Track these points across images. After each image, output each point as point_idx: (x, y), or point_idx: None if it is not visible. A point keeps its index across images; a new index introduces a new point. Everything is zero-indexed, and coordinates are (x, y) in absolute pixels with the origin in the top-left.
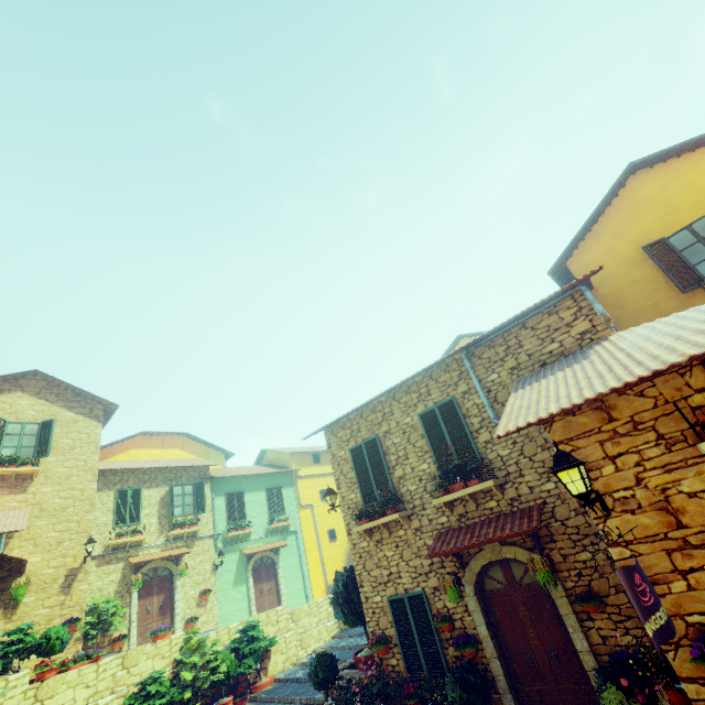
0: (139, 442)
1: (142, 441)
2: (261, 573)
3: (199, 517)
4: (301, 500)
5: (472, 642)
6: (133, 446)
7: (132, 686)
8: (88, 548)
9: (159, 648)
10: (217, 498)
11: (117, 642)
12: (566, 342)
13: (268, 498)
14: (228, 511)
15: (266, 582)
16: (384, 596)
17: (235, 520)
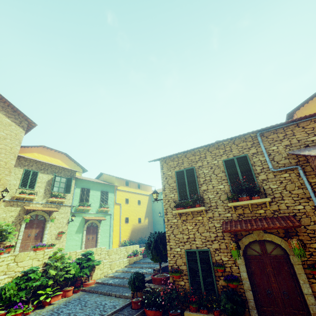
0: (40, 150)
1: (42, 150)
2: (90, 230)
3: (66, 195)
4: (116, 200)
5: (237, 280)
6: (36, 151)
7: (18, 273)
8: (3, 193)
9: (37, 255)
10: (76, 188)
11: (8, 248)
12: None
13: (101, 195)
14: (80, 196)
15: (91, 234)
16: (183, 249)
17: (83, 201)
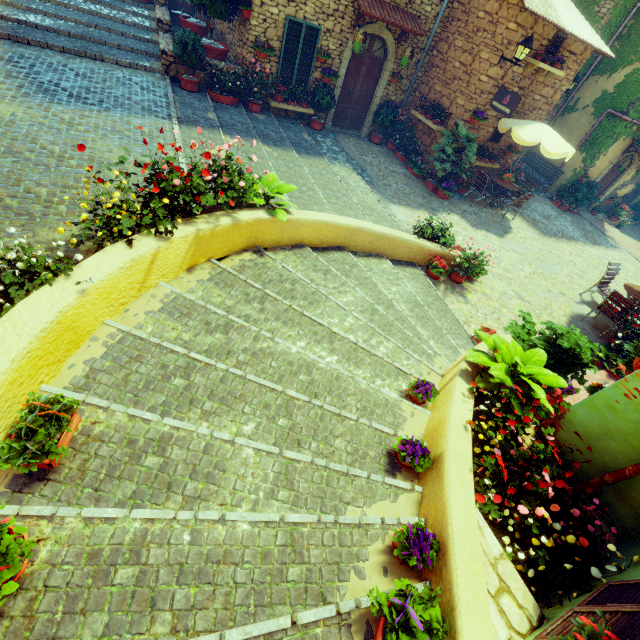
0: None
1: None
2: None
3: None
4: None
5: (337, 76)
6: None
7: None
8: None
9: None
10: None
11: None
12: None
13: None
14: None
15: None
16: (283, 13)
17: None
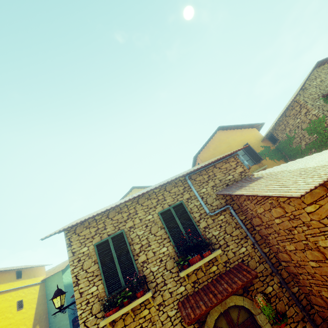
0: None
1: None
2: None
3: None
4: None
5: None
6: None
7: None
8: None
9: None
10: None
11: None
12: (235, 175)
13: None
14: None
15: None
16: None
17: None
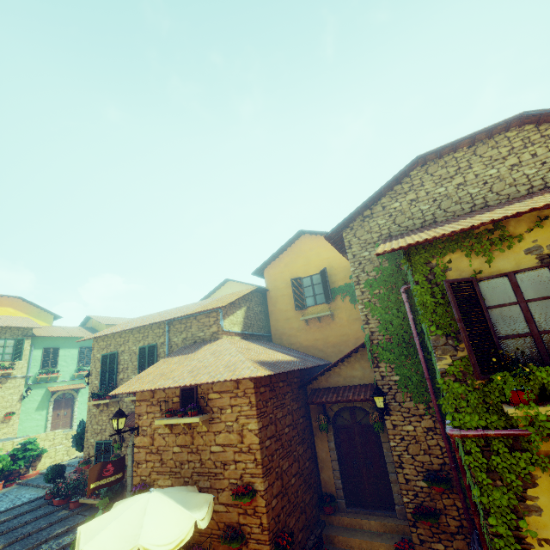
0: None
1: None
2: (61, 403)
3: (15, 363)
4: None
5: None
6: None
7: None
8: None
9: None
10: (35, 350)
11: None
12: (207, 334)
13: (79, 354)
14: (43, 360)
15: (63, 409)
16: (96, 440)
17: (47, 367)
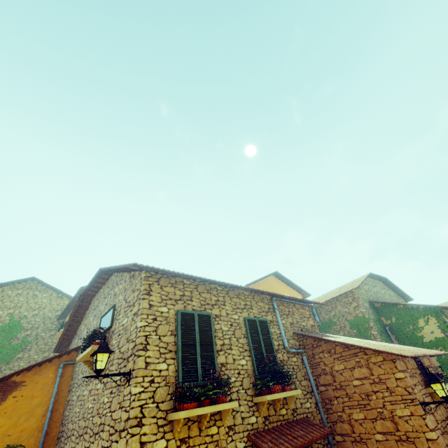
0: None
1: None
2: None
3: None
4: None
5: None
6: None
7: None
8: None
9: None
10: None
11: None
12: (308, 325)
13: None
14: None
15: None
16: None
17: None
